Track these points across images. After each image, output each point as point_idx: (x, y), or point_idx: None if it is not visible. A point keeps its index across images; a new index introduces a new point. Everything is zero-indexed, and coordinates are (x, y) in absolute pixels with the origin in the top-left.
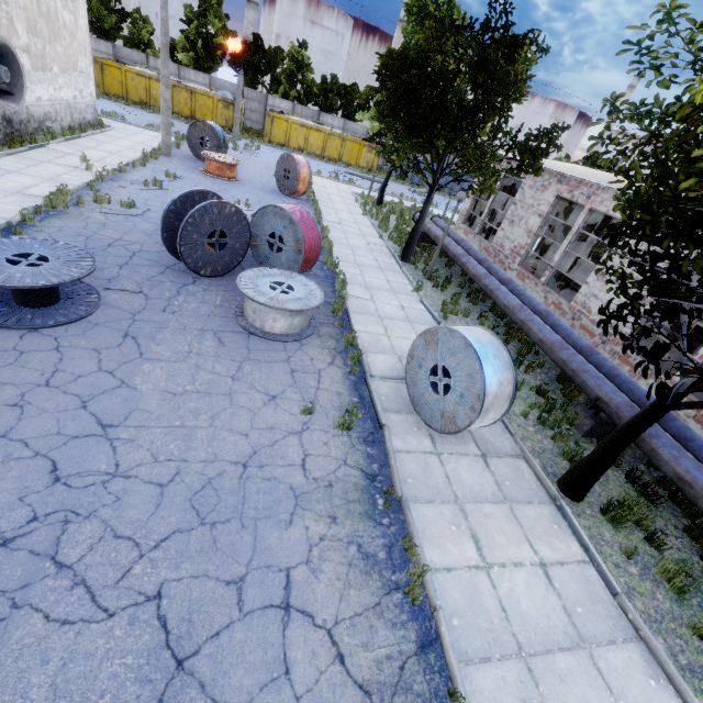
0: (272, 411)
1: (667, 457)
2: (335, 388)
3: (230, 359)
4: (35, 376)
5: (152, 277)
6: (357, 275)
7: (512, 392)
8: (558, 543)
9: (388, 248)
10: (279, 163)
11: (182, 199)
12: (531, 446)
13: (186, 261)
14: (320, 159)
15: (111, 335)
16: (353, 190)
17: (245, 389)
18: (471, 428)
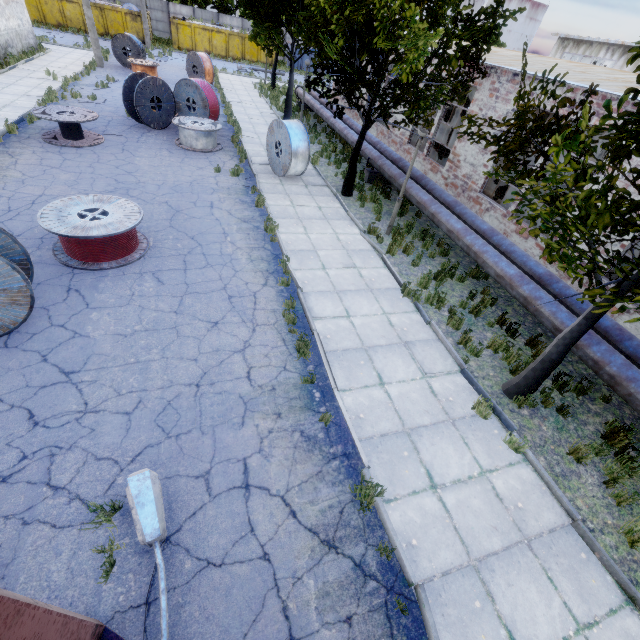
0: (201, 171)
1: (386, 171)
2: (232, 167)
3: (177, 157)
4: (92, 160)
5: (125, 130)
6: (250, 128)
7: (308, 146)
8: (330, 204)
9: (275, 115)
10: (188, 61)
11: (131, 79)
12: (334, 184)
13: (141, 118)
14: (225, 60)
15: (116, 150)
16: (253, 81)
17: (187, 166)
18: (303, 179)
